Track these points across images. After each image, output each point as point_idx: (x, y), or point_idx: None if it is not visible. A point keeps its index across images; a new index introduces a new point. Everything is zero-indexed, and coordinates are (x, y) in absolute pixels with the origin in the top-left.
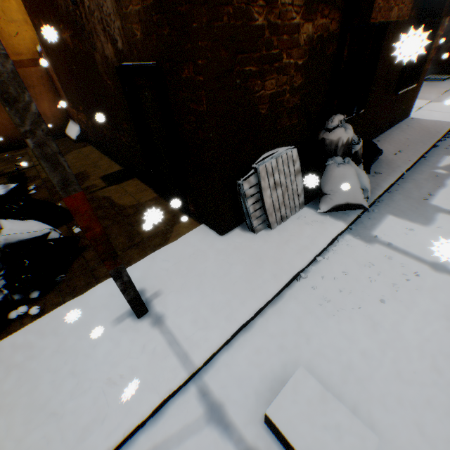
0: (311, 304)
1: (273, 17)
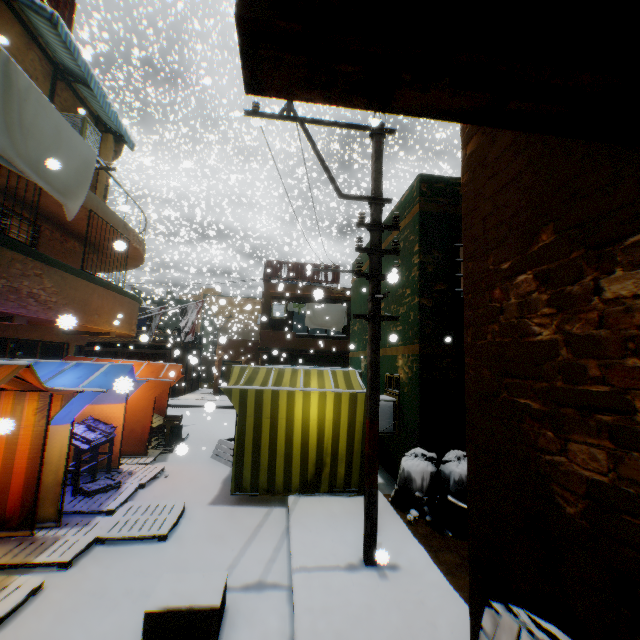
0: None
1: (578, 324)
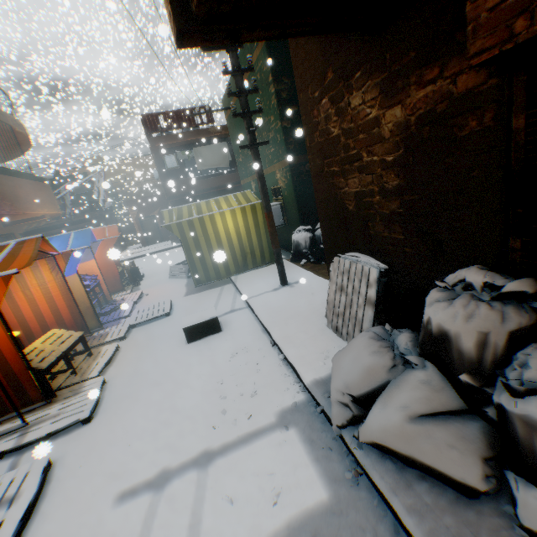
0: (249, 344)
1: (346, 123)
